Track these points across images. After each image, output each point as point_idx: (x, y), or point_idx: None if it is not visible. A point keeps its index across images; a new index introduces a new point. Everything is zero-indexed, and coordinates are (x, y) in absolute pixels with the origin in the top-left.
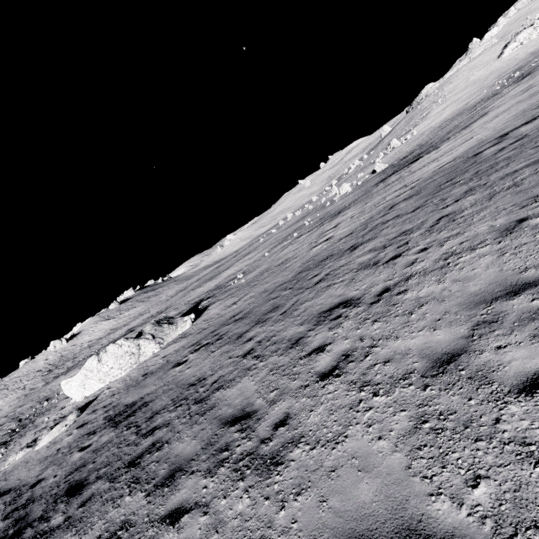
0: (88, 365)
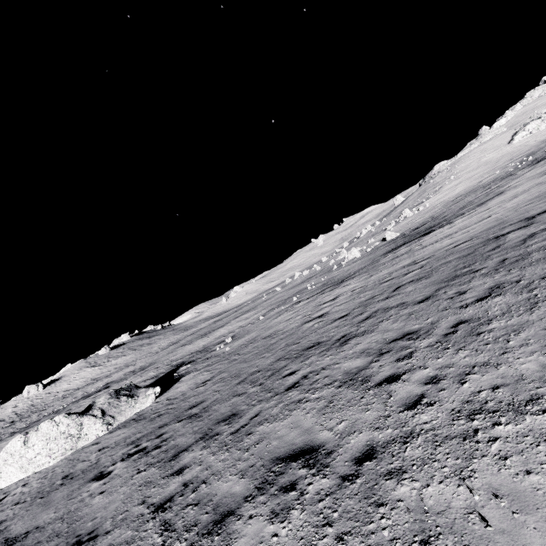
0: (10, 446)
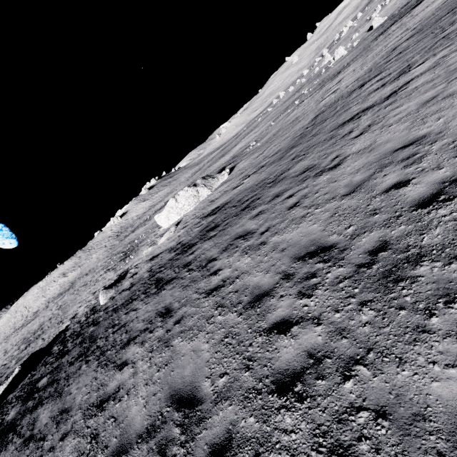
0: (170, 203)
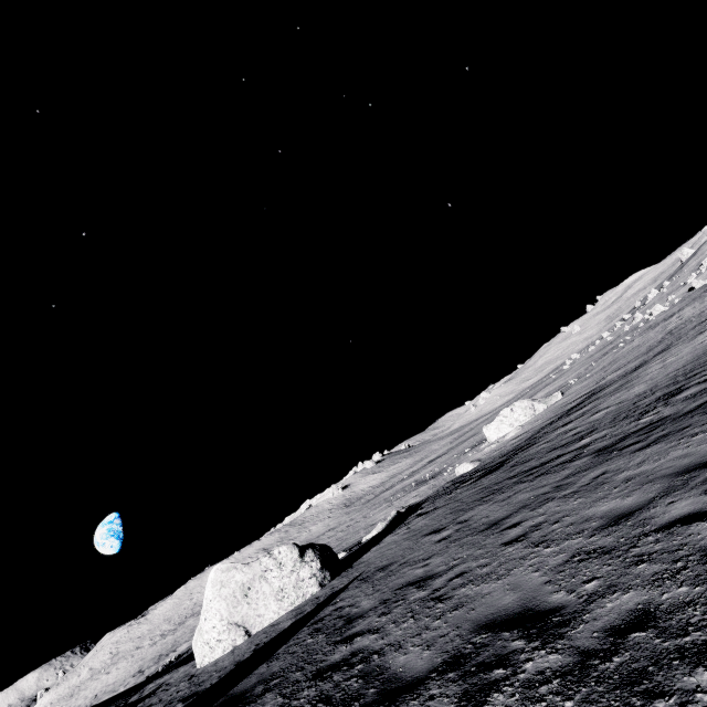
0: (505, 412)
